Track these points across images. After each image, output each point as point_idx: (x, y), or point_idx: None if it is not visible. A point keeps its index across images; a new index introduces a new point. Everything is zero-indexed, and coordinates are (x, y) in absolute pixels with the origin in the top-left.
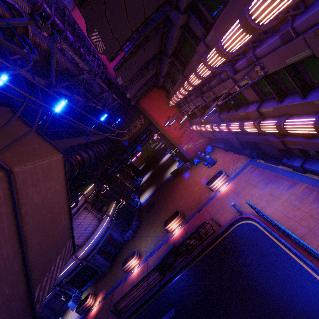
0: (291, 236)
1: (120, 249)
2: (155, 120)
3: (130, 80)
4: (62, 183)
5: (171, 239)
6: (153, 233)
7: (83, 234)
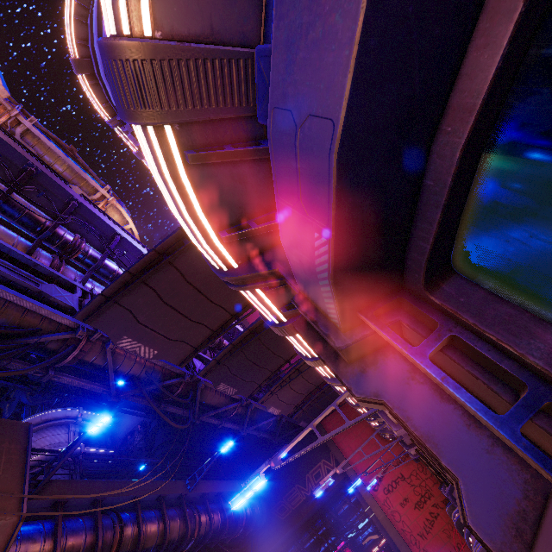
0: None
1: None
2: (352, 469)
3: (259, 387)
4: None
5: None
6: None
7: None
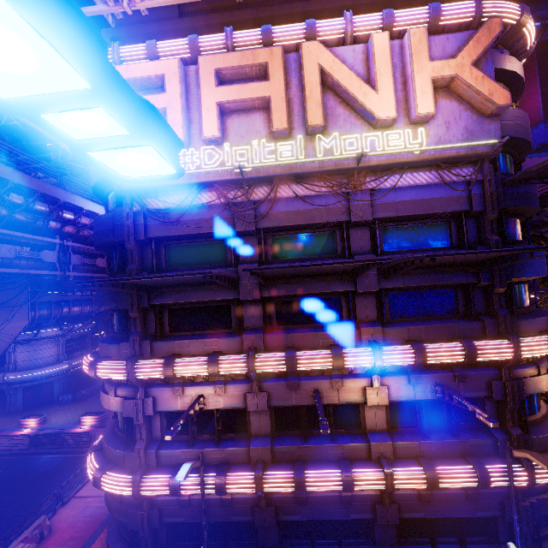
0: (80, 468)
1: (46, 405)
2: None
3: None
4: (14, 335)
5: (73, 430)
6: (77, 414)
7: (30, 361)
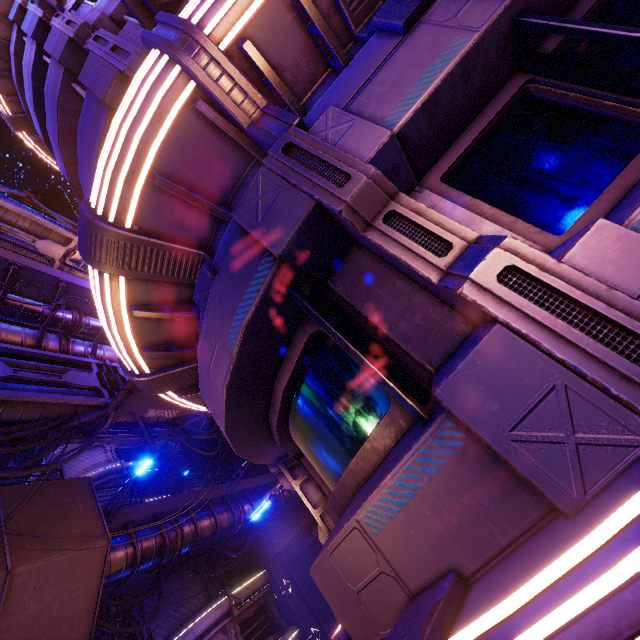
0: None
1: None
2: None
3: None
4: (90, 585)
5: None
6: None
7: None
